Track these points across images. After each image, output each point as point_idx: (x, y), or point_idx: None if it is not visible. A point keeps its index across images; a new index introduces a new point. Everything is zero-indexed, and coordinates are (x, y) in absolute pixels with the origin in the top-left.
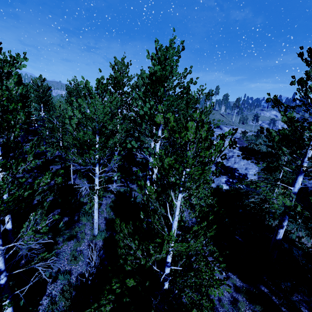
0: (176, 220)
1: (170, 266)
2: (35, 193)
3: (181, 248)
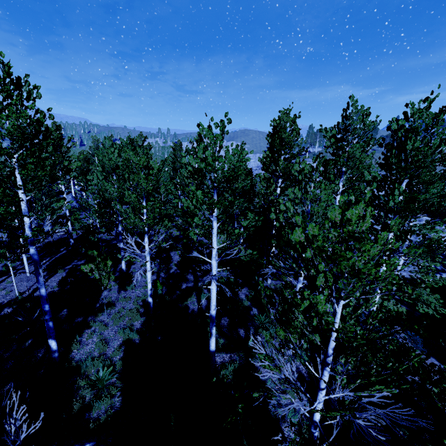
0: None
1: None
2: (186, 295)
3: None
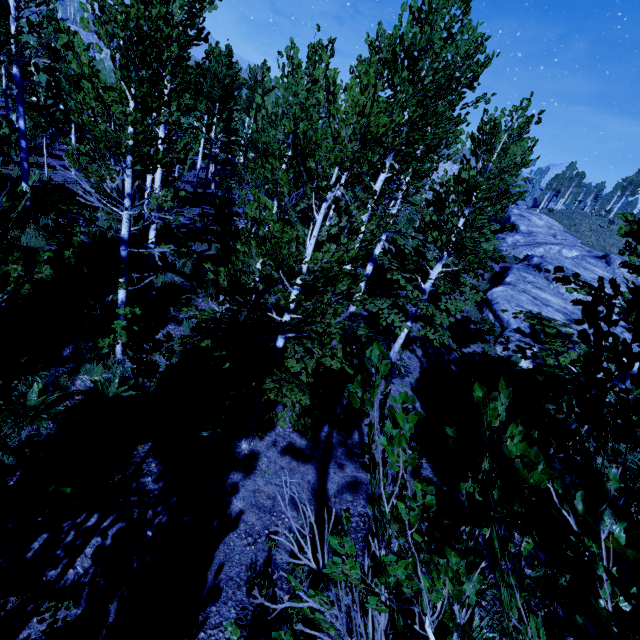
0: (311, 243)
1: (290, 314)
2: (197, 238)
3: (274, 227)
